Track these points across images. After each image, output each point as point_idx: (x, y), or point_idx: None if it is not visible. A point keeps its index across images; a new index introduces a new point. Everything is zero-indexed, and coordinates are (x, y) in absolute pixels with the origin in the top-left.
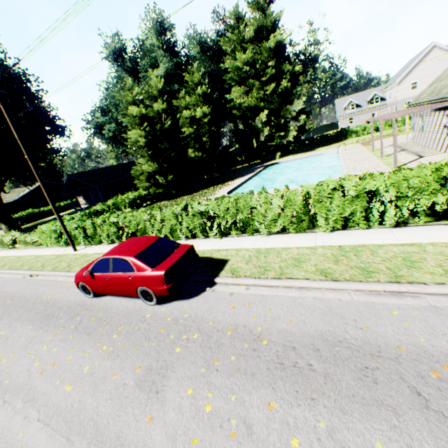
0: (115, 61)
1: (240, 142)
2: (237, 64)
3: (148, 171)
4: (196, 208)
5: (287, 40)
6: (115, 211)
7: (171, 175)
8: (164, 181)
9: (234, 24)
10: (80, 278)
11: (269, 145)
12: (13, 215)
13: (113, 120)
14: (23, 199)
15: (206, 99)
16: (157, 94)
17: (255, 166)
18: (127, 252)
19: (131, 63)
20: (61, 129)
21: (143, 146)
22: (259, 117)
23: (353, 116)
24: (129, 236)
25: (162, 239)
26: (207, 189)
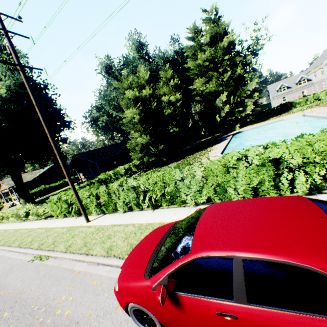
0: (106, 73)
1: (203, 120)
2: (198, 63)
3: (140, 144)
4: (263, 155)
5: (235, 41)
6: (115, 180)
7: (160, 145)
8: (156, 150)
9: (193, 36)
10: (133, 296)
11: (228, 120)
12: (30, 191)
13: (105, 114)
14: (38, 178)
15: (177, 89)
16: (144, 83)
17: (220, 136)
18: (288, 243)
19: (118, 72)
20: (68, 123)
21: (137, 123)
22: (219, 98)
23: (285, 95)
24: (151, 202)
25: (318, 200)
26: (192, 155)
